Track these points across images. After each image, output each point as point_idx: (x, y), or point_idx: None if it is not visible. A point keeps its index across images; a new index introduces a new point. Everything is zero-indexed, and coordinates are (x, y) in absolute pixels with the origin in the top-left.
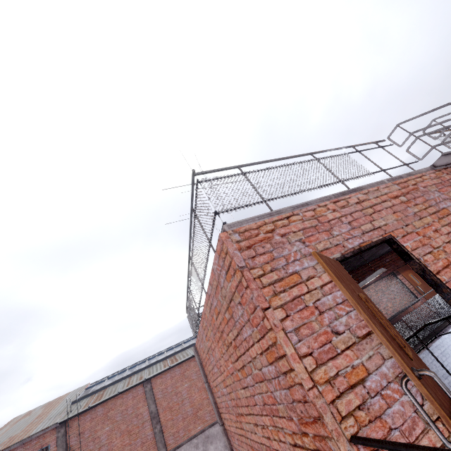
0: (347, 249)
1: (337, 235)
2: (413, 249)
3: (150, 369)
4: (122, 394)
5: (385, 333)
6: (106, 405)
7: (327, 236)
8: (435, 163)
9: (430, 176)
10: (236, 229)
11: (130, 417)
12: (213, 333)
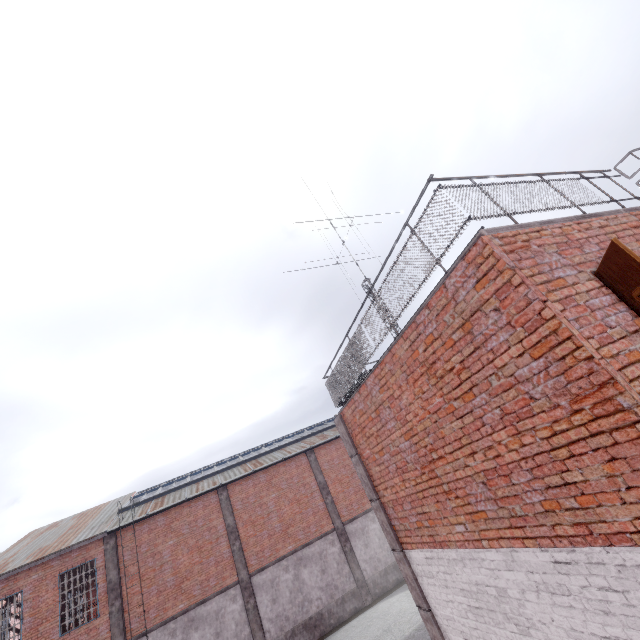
0: None
1: (589, 252)
2: None
3: (224, 474)
4: (190, 502)
5: None
6: (168, 514)
7: (579, 252)
8: None
9: None
10: (494, 234)
11: (200, 530)
12: (408, 373)
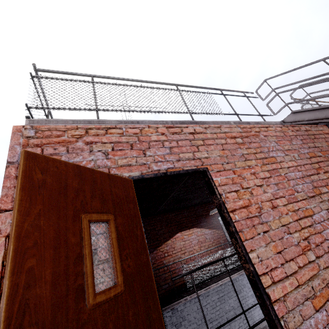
0: (150, 171)
1: (150, 155)
2: (221, 185)
3: None
4: None
5: (49, 270)
6: None
7: (138, 154)
8: (285, 119)
9: (276, 129)
10: (37, 125)
11: None
12: None
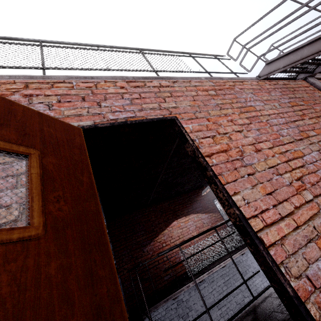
0: (106, 120)
1: (106, 106)
2: (193, 131)
3: None
4: None
5: None
6: None
7: (90, 105)
8: (260, 73)
9: (252, 83)
10: None
11: None
12: None
